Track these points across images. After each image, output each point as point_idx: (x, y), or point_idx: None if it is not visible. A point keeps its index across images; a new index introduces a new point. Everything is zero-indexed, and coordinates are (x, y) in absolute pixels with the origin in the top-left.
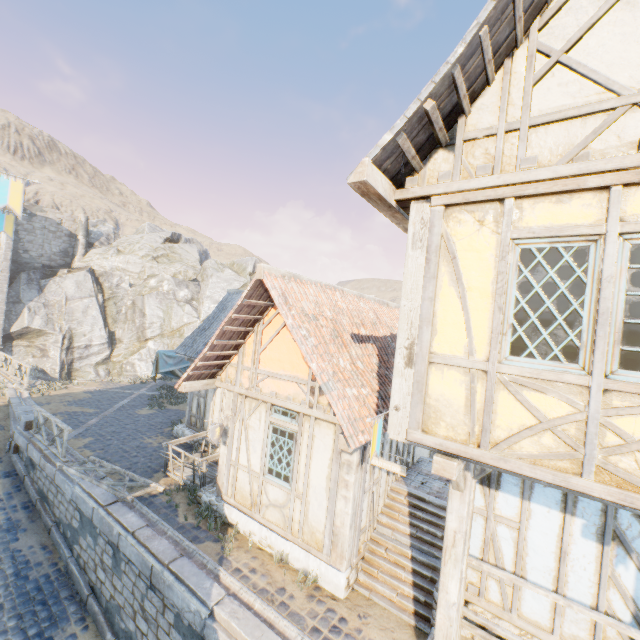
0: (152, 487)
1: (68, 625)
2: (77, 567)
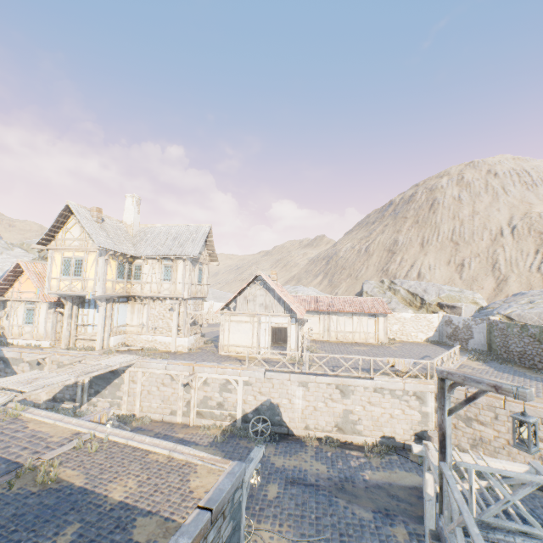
0: None
1: None
2: None
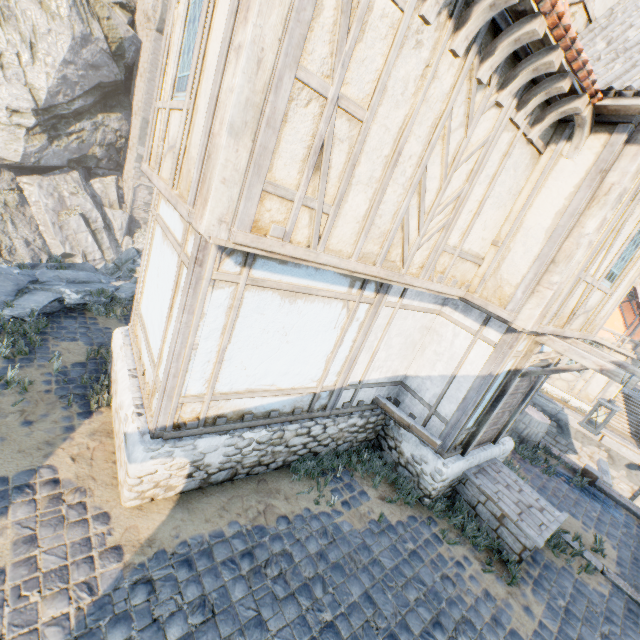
0: None
1: None
2: None
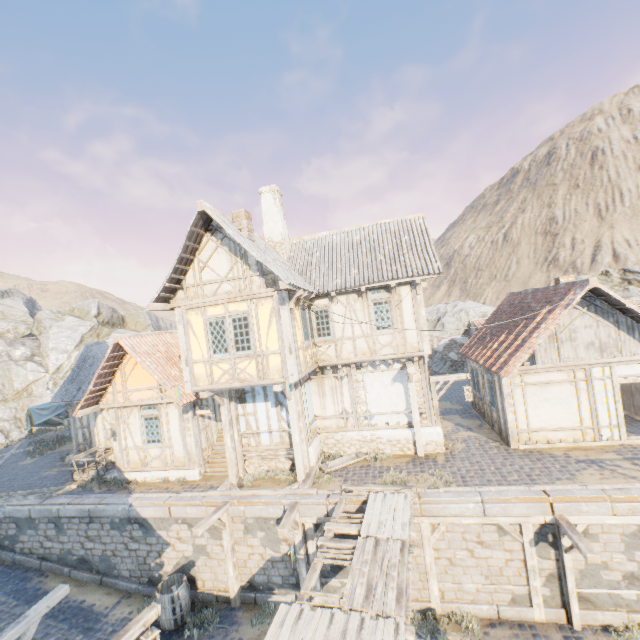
0: (68, 487)
1: (33, 579)
2: (24, 556)
